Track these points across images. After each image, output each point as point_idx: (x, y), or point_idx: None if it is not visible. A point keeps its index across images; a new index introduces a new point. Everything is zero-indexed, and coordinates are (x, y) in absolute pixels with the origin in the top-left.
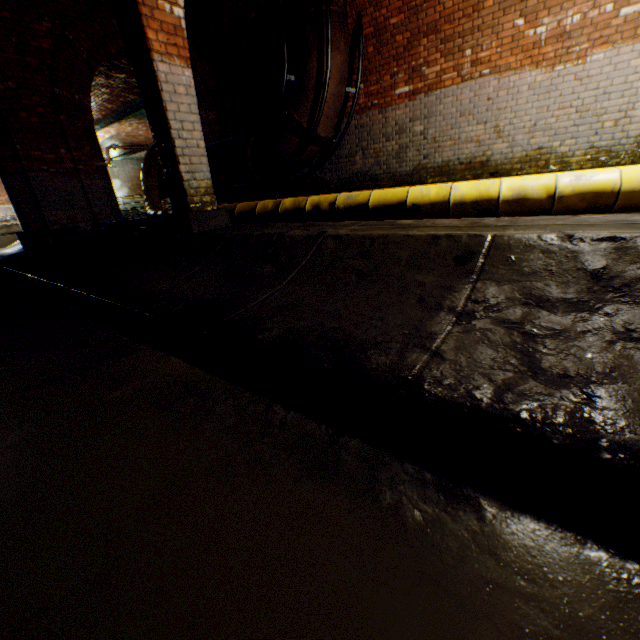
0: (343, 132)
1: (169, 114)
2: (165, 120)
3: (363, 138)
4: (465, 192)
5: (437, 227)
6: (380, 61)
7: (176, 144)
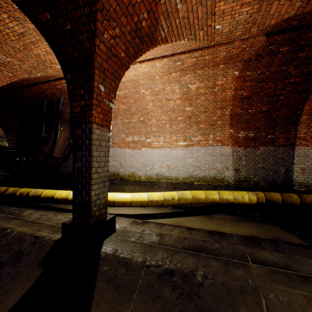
0: (69, 155)
1: None
2: None
3: None
4: None
5: (22, 220)
6: None
7: None
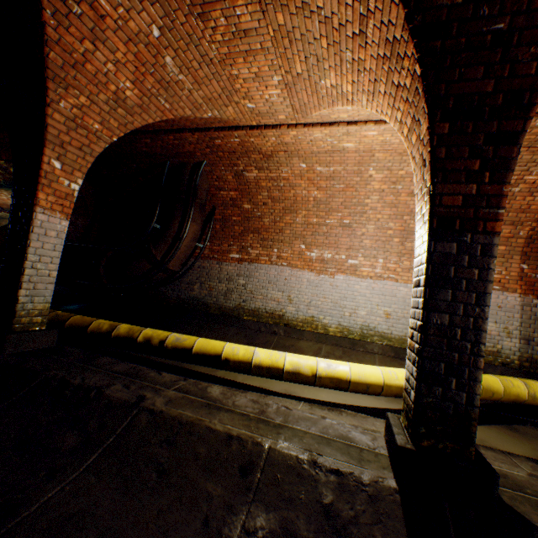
0: (189, 268)
1: (31, 249)
2: (24, 252)
3: (203, 275)
4: (263, 358)
5: (235, 414)
6: (223, 234)
7: (26, 272)
